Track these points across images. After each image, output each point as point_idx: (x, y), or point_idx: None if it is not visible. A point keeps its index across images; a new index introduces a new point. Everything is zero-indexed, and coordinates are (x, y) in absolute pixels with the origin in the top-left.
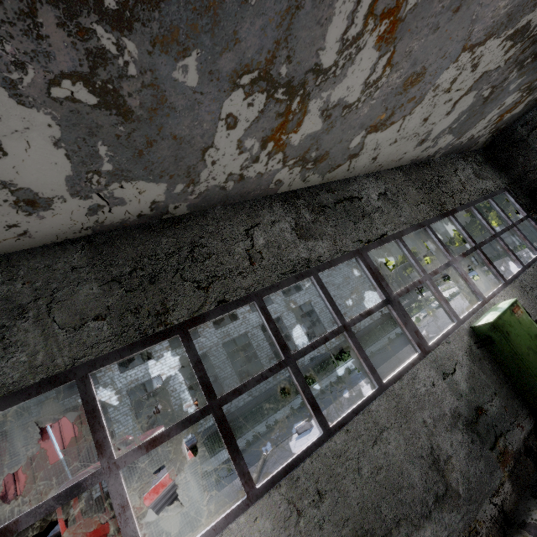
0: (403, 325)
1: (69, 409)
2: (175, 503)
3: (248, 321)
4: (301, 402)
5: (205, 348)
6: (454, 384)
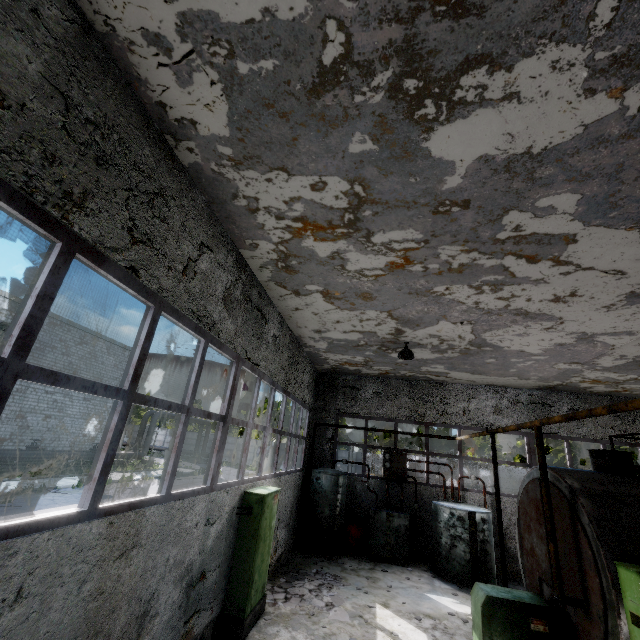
0: (217, 449)
1: None
2: None
3: None
4: None
5: None
6: (207, 536)
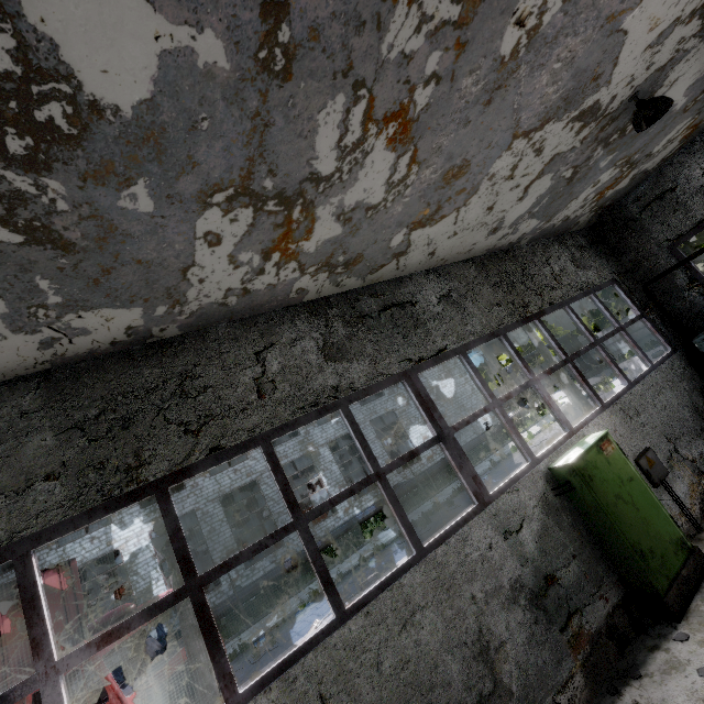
0: (457, 468)
1: (57, 565)
2: (184, 695)
3: (312, 438)
4: (374, 548)
5: (255, 474)
6: (518, 546)
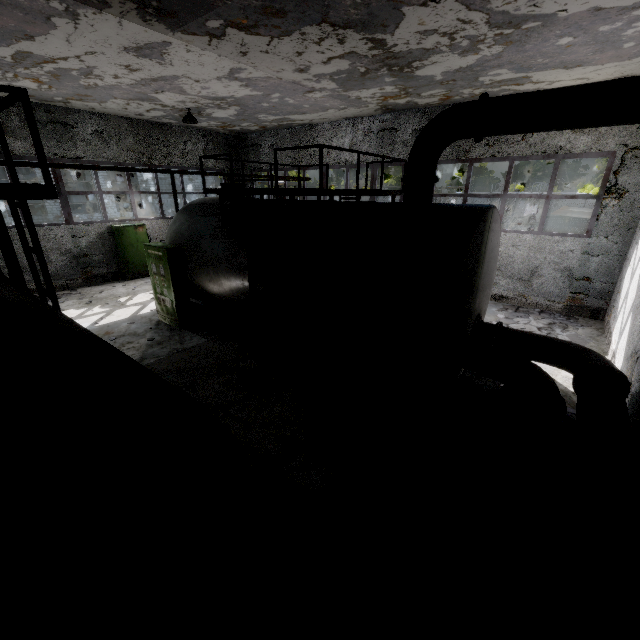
0: (62, 207)
1: None
2: None
3: None
4: None
5: None
6: (78, 242)
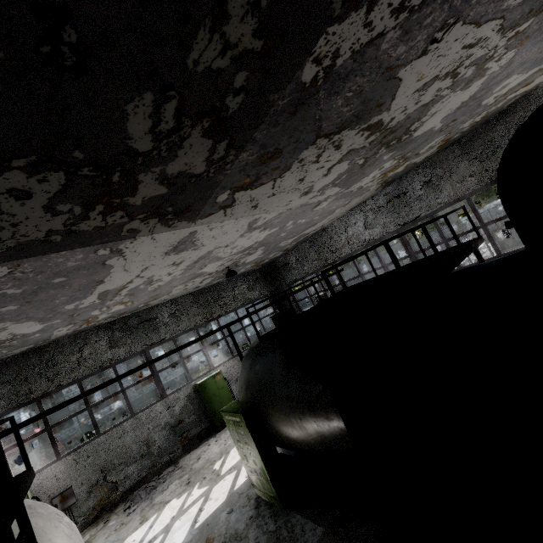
0: (156, 386)
1: None
2: None
3: None
4: None
5: None
6: (172, 411)
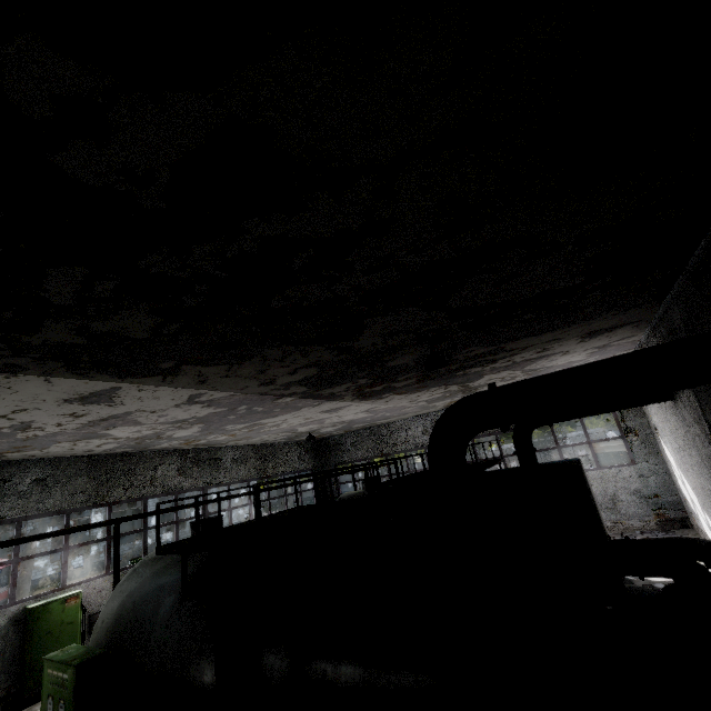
0: None
1: None
2: None
3: None
4: None
5: None
6: None
